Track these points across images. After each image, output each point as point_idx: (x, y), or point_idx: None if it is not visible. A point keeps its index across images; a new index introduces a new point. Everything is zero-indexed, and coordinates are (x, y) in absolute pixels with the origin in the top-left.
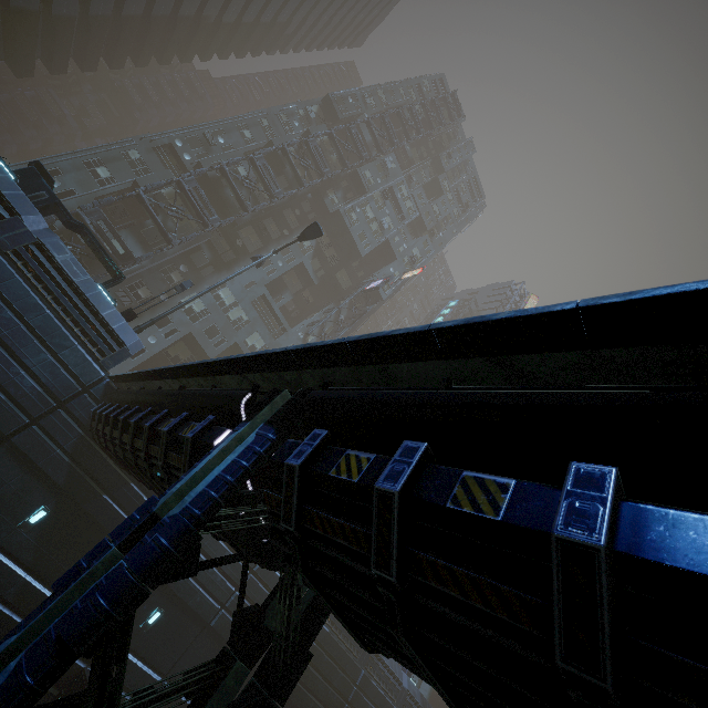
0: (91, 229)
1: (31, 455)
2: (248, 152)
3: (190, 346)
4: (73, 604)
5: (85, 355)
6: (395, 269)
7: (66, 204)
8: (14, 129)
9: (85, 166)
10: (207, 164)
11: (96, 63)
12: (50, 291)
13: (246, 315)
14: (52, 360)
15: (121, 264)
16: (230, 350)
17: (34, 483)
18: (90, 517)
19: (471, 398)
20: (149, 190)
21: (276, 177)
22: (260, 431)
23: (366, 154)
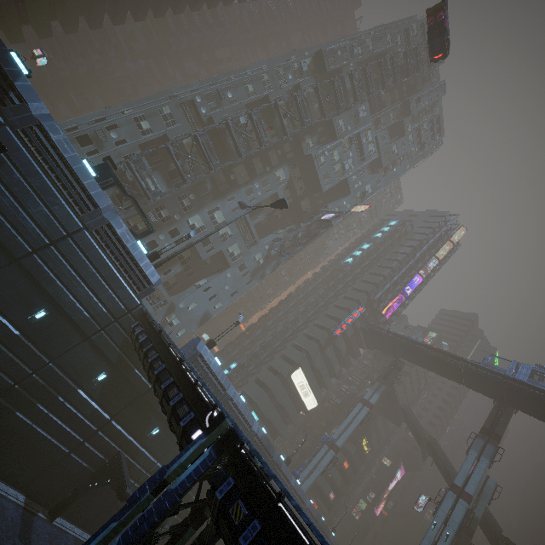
0: (135, 173)
1: (100, 346)
2: (249, 103)
3: (191, 249)
4: (135, 520)
5: (130, 292)
6: (348, 202)
7: (121, 149)
8: (85, 54)
9: (134, 120)
10: (217, 118)
11: (145, 15)
12: (113, 252)
13: (230, 231)
14: (113, 295)
15: (152, 198)
16: (217, 252)
17: (101, 360)
18: (127, 379)
19: (280, 518)
20: (175, 142)
21: (266, 126)
22: (211, 450)
23: (343, 104)
